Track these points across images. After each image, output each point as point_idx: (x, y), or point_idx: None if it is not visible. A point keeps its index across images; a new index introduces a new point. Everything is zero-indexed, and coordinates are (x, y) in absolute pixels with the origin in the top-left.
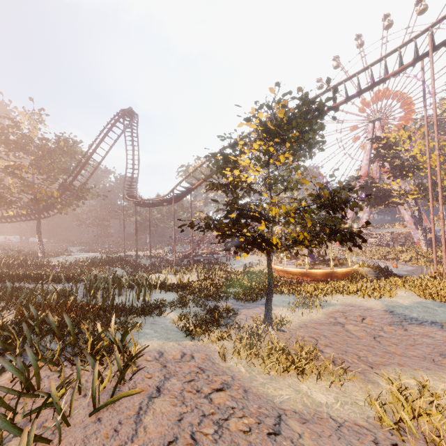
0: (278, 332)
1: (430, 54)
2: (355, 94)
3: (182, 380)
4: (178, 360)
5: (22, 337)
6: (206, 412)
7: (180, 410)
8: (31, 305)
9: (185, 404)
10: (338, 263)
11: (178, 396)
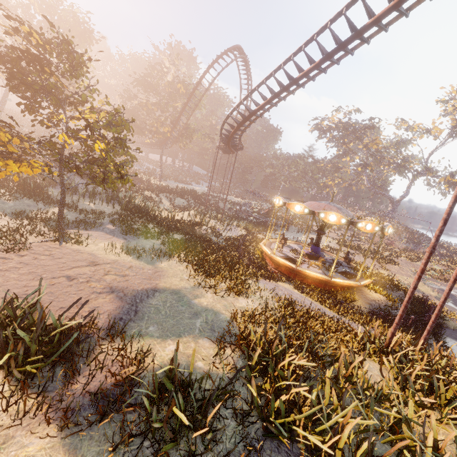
0: (56, 243)
1: None
2: None
3: None
4: None
5: None
6: None
7: None
8: None
9: None
10: (320, 266)
11: None
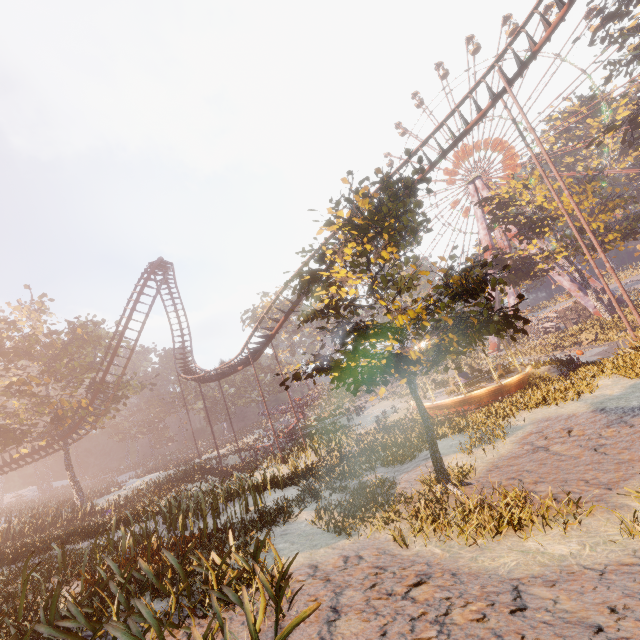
0: (462, 488)
1: (508, 90)
2: (439, 157)
3: (361, 589)
4: (343, 567)
5: (116, 601)
6: (414, 614)
7: (378, 623)
8: (107, 558)
9: (381, 615)
10: (503, 372)
11: (366, 609)
